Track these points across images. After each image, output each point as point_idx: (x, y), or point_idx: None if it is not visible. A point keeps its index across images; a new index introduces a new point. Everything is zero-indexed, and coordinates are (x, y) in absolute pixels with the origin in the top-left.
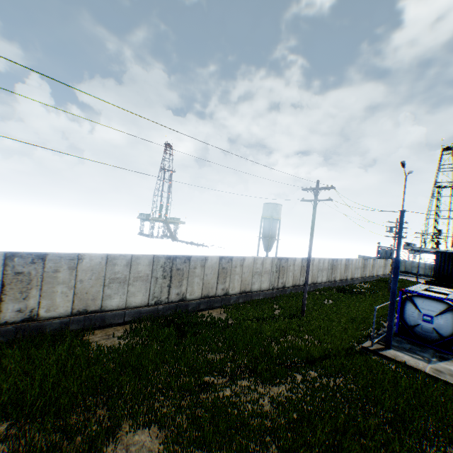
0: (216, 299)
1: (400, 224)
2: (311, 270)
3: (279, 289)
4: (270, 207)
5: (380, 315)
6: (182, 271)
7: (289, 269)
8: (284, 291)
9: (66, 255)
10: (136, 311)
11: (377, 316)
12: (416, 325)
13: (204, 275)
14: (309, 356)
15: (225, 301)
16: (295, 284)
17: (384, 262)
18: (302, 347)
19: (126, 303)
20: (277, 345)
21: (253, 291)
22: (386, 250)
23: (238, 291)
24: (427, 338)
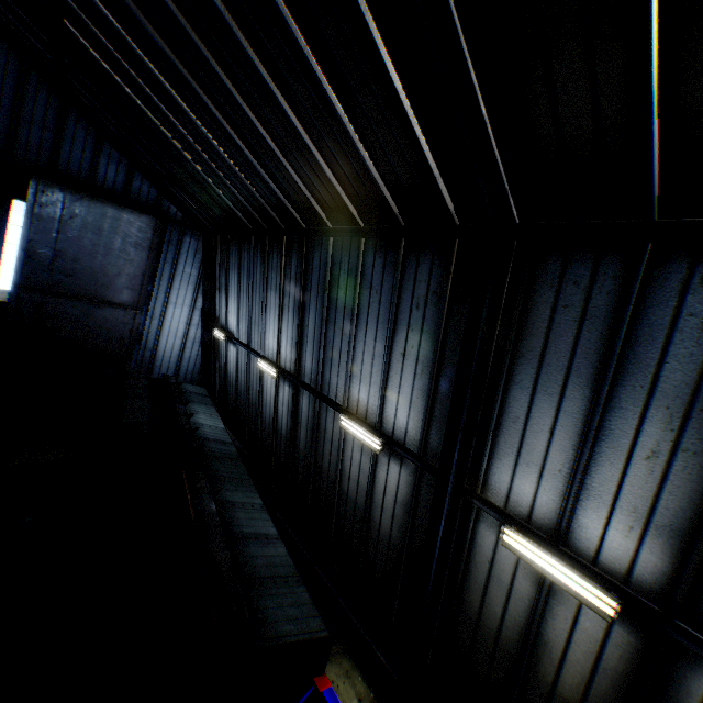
0: None
1: None
2: None
3: None
4: None
5: None
6: None
7: None
8: None
9: (1, 290)
10: None
11: None
12: None
13: None
14: None
15: None
16: None
17: None
18: None
19: None
20: None
21: None
22: None
23: None
24: None
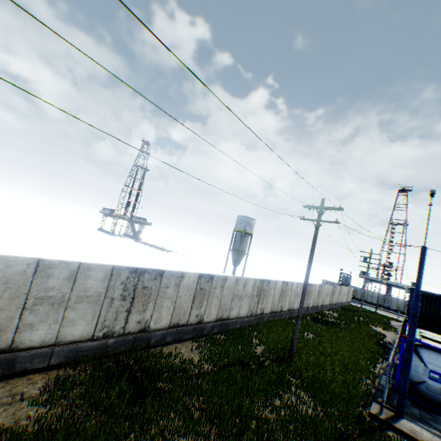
0: (188, 328)
1: (422, 262)
2: (289, 295)
3: (257, 315)
4: (244, 220)
5: (366, 358)
6: (150, 290)
7: (269, 293)
8: (262, 318)
9: None
10: (72, 348)
11: (364, 359)
12: (421, 382)
13: (177, 297)
14: (319, 437)
15: (197, 331)
16: (273, 310)
17: (348, 289)
18: (305, 417)
19: (58, 336)
20: (271, 412)
21: (230, 318)
22: (346, 277)
23: (214, 318)
24: (433, 400)
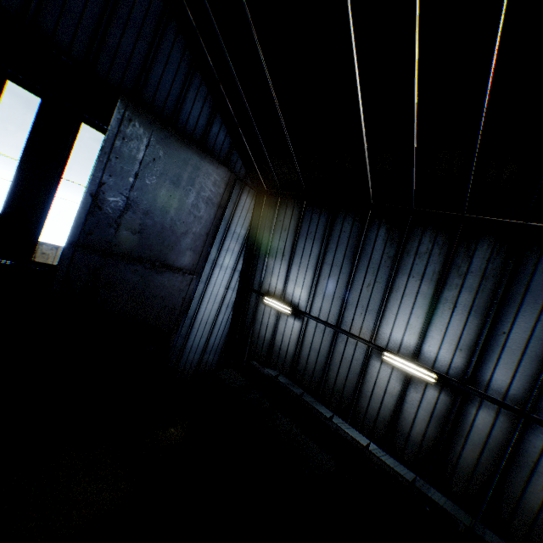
0: None
1: None
2: None
3: None
4: None
5: None
6: (49, 256)
7: None
8: None
9: None
10: None
11: None
12: None
13: None
14: None
15: None
16: None
17: None
18: None
19: None
20: None
21: None
22: None
23: None
24: None
